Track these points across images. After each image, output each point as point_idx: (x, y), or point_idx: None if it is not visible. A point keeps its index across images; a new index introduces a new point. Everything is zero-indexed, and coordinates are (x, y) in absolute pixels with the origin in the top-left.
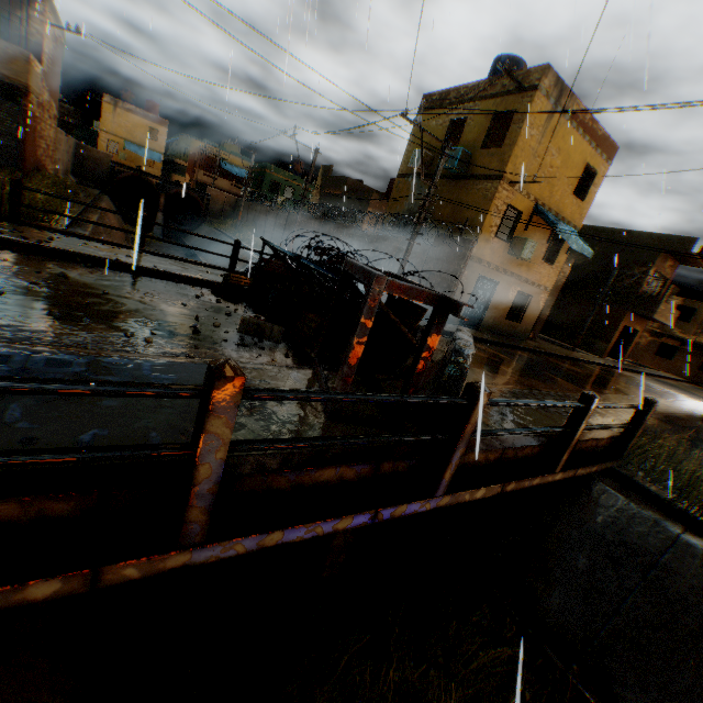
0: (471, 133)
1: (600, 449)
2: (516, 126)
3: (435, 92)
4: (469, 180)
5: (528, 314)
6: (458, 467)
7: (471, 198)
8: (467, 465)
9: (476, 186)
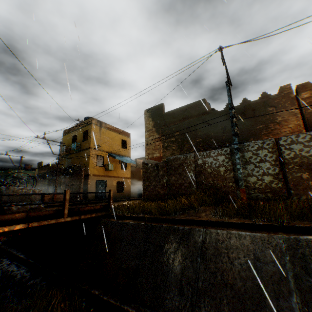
0: (79, 138)
1: (100, 210)
2: (89, 133)
3: (66, 129)
4: (82, 151)
5: (126, 188)
6: (0, 221)
7: (84, 156)
8: (6, 220)
9: (84, 152)
